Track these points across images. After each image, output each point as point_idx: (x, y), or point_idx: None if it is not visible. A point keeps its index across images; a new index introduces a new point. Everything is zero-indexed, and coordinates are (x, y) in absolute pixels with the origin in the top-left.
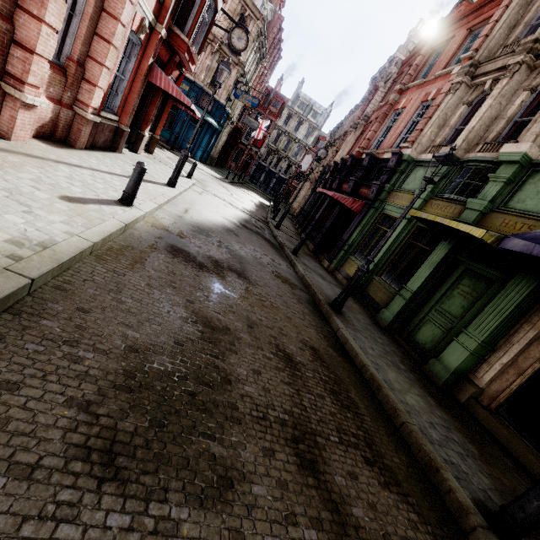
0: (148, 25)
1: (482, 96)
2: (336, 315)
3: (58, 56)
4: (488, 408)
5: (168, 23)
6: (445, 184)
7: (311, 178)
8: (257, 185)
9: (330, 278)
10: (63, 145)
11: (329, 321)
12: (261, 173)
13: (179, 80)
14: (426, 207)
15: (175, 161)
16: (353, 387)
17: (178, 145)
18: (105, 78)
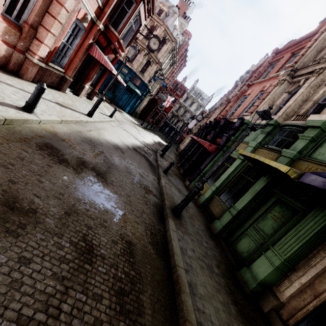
0: (91, 20)
1: (298, 89)
2: (172, 218)
3: (18, 20)
4: (287, 323)
5: (105, 22)
6: (269, 139)
7: (193, 132)
8: (163, 133)
9: (186, 192)
10: (12, 75)
11: (165, 221)
12: (166, 127)
13: (115, 61)
14: (255, 153)
15: (109, 108)
16: (151, 288)
17: (116, 102)
18: (50, 39)
